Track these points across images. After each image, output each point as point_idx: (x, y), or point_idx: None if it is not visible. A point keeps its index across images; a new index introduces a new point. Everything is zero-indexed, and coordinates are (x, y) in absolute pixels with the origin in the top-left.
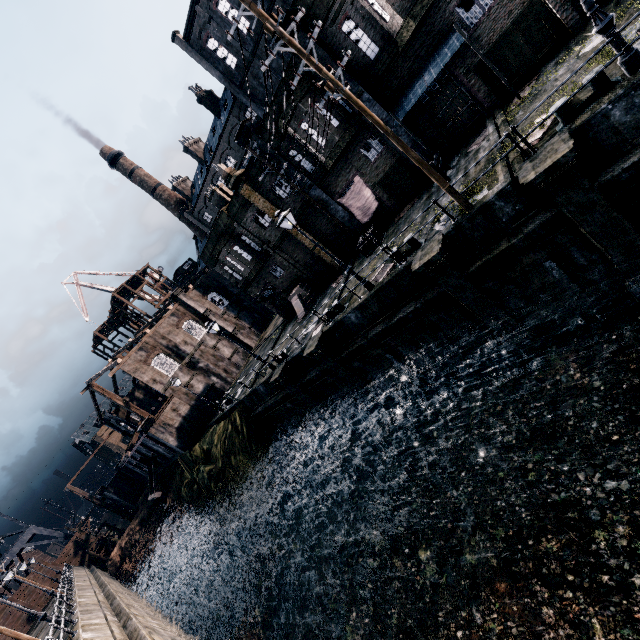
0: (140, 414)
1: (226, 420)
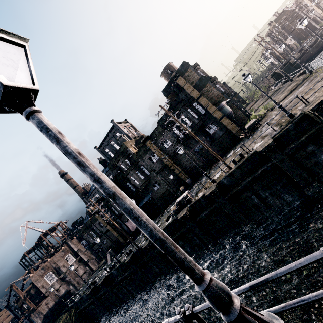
0: (29, 305)
1: (68, 312)
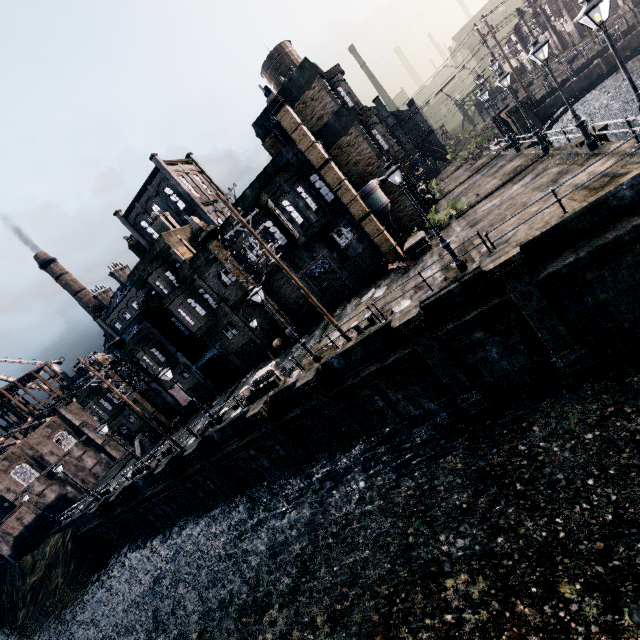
0: None
1: (61, 533)
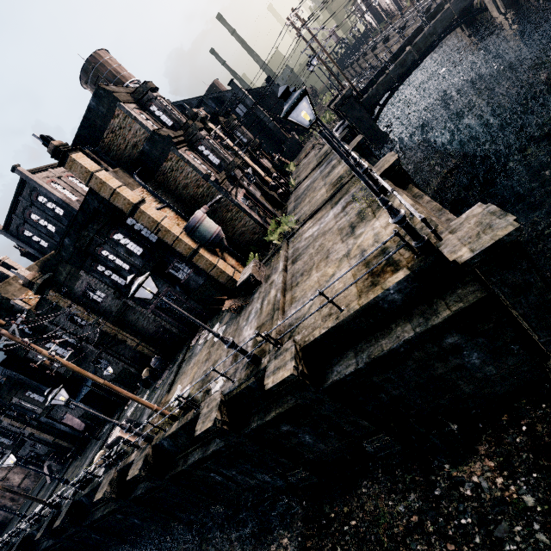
0: None
1: None
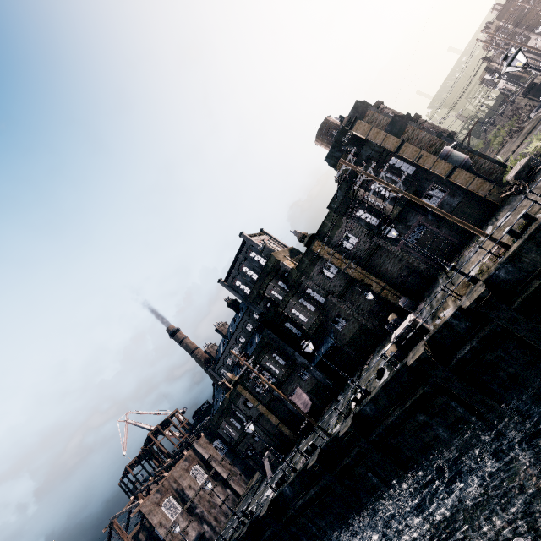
0: None
1: None
